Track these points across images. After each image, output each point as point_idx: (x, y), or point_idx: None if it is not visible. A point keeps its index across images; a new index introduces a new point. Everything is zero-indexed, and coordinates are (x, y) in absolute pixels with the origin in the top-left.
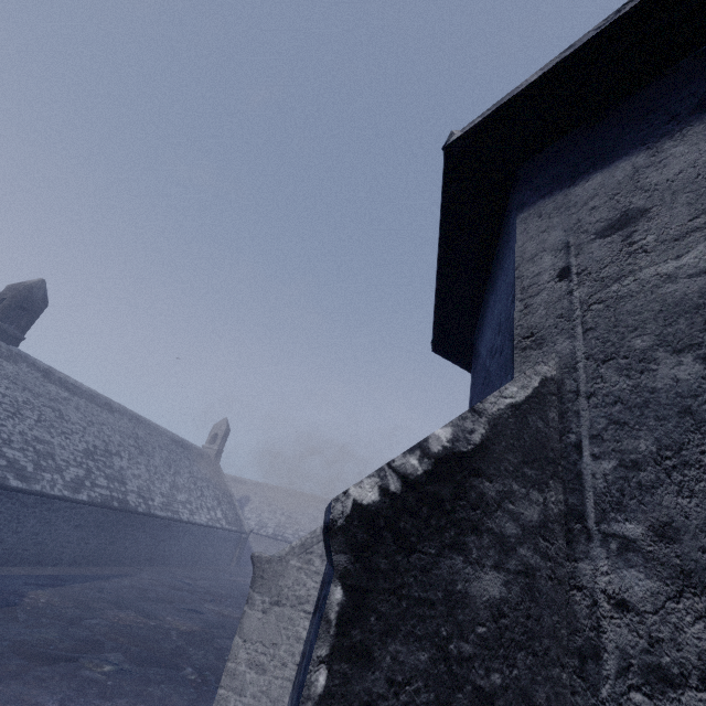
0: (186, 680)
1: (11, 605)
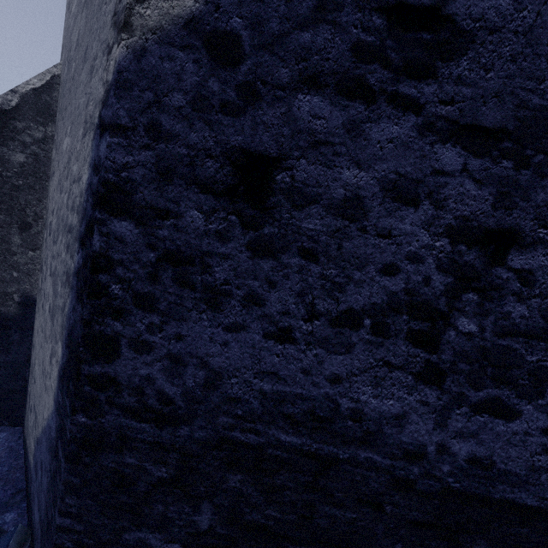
0: None
1: None
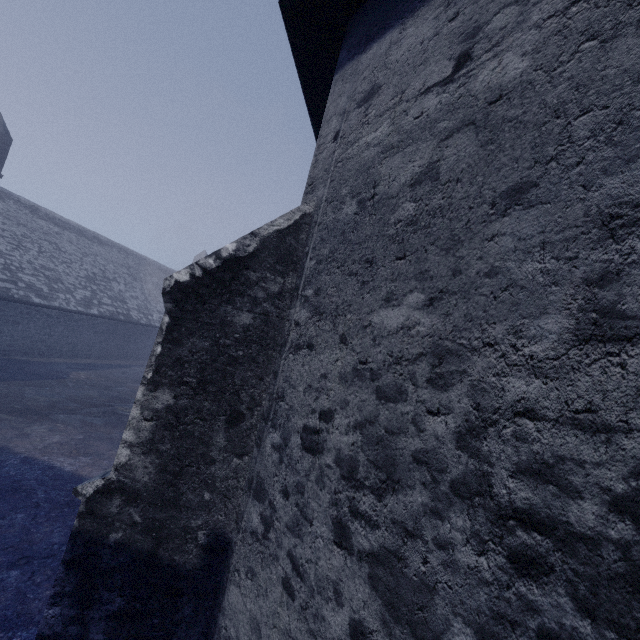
0: None
1: (62, 378)
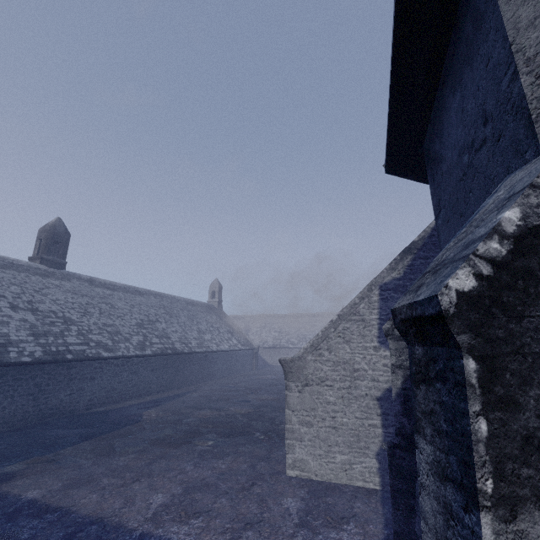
0: (259, 439)
1: (137, 421)
